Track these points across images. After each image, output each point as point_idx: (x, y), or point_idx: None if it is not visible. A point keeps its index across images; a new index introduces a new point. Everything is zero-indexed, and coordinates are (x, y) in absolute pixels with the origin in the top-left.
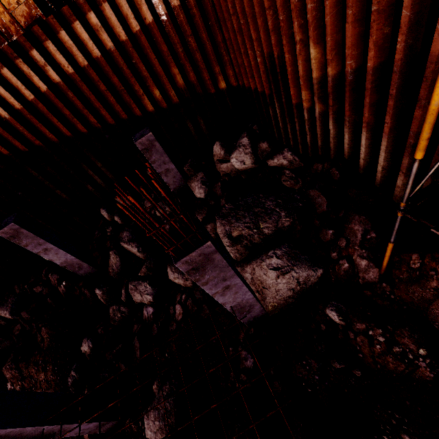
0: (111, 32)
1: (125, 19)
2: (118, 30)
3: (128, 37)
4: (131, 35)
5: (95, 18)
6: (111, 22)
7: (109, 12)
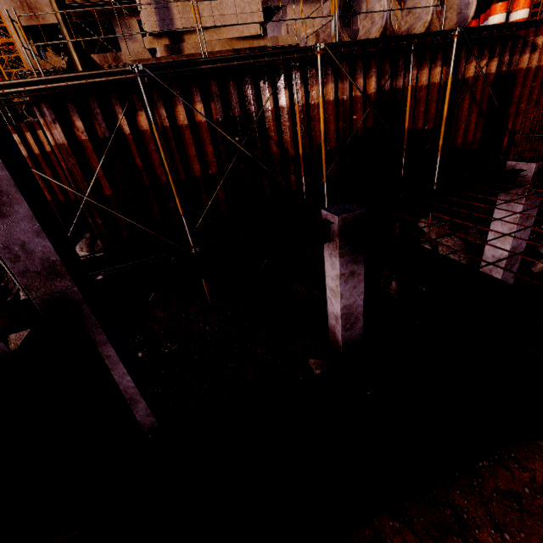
0: (29, 147)
1: (42, 143)
2: (34, 147)
3: (41, 153)
4: (45, 152)
5: (18, 137)
6: (30, 142)
7: (30, 137)
